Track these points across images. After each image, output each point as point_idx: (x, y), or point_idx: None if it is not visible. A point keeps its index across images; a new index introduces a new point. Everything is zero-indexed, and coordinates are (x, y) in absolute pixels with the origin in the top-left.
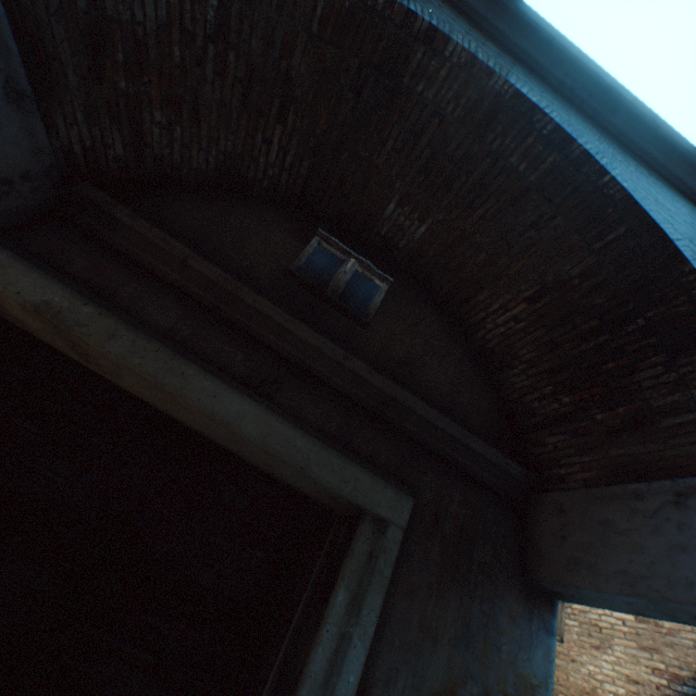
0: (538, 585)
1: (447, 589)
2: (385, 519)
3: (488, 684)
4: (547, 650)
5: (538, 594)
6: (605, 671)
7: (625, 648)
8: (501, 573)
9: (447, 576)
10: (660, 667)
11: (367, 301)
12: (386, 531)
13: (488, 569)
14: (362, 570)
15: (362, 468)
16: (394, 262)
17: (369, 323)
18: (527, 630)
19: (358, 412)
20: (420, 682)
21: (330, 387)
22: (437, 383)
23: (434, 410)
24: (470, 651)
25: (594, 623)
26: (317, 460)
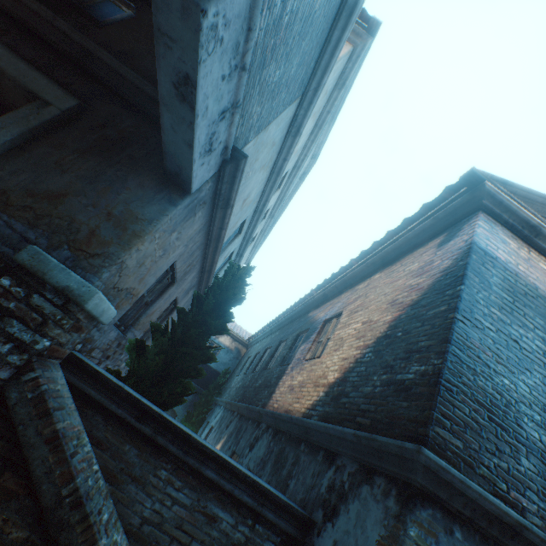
0: (171, 175)
1: (91, 156)
2: (48, 102)
3: (98, 204)
4: (164, 210)
5: (175, 186)
6: (334, 361)
7: (349, 343)
8: (147, 166)
9: (95, 151)
10: (361, 344)
11: (109, 17)
12: (47, 108)
13: (136, 161)
14: (19, 120)
15: (44, 76)
16: (149, 5)
17: (96, 19)
18: (152, 196)
19: (67, 63)
20: (40, 183)
21: (50, 46)
22: (150, 70)
23: (117, 61)
24: (92, 186)
25: (341, 337)
26: (7, 61)
